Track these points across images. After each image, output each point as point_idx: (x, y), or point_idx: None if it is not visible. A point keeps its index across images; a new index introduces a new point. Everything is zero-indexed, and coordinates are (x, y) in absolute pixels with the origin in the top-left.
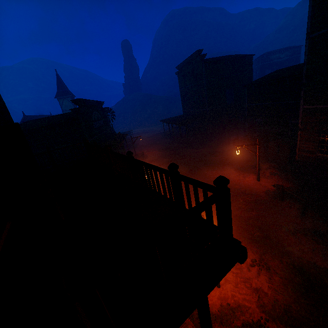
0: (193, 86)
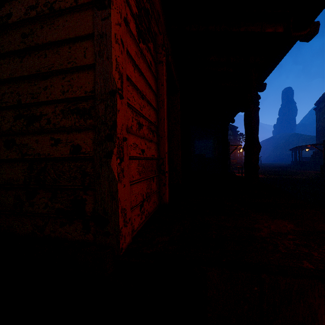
0: (324, 118)
